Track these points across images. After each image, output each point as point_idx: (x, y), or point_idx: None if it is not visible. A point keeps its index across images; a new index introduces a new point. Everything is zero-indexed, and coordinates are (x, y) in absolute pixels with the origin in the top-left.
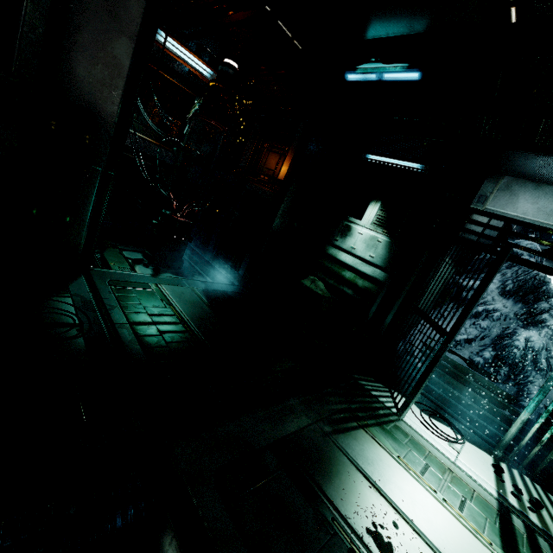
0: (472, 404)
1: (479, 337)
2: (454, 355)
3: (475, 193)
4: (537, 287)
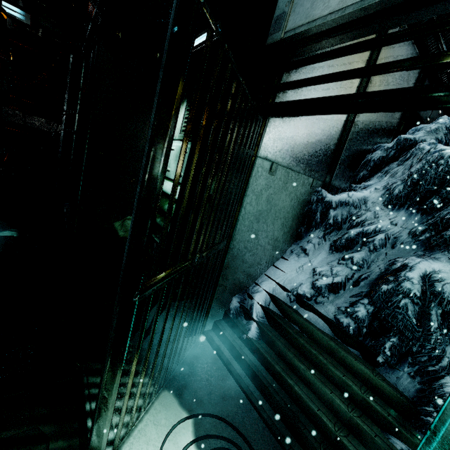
0: (322, 418)
1: (351, 280)
2: (313, 313)
3: (270, 18)
4: (445, 178)
